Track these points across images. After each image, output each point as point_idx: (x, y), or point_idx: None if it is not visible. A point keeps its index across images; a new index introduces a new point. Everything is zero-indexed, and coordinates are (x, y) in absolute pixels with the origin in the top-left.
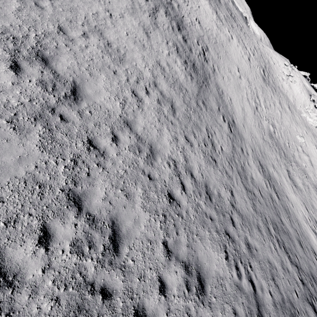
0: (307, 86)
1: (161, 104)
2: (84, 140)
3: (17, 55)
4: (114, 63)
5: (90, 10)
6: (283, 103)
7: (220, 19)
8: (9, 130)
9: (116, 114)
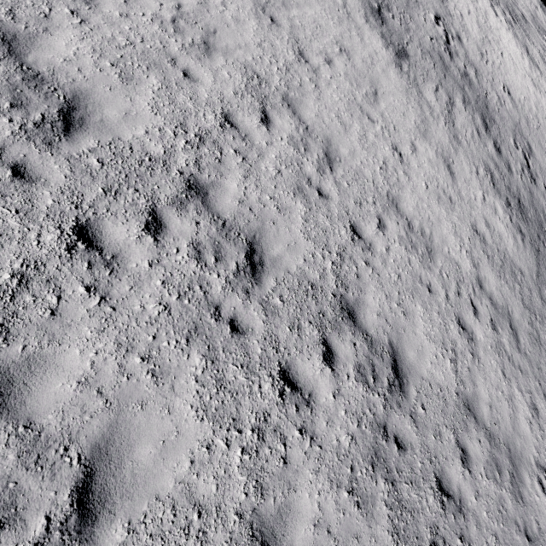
0: None
1: (497, 330)
2: (432, 483)
3: (323, 324)
4: (424, 266)
5: (376, 162)
6: None
7: (535, 62)
8: (353, 511)
9: (451, 390)
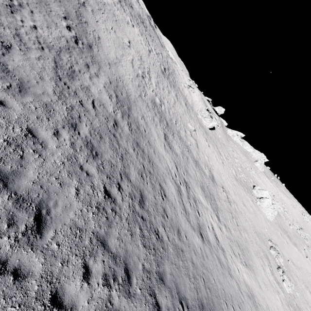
0: (209, 107)
1: None
2: None
3: None
4: None
5: None
6: (180, 98)
7: (123, 8)
8: None
9: None
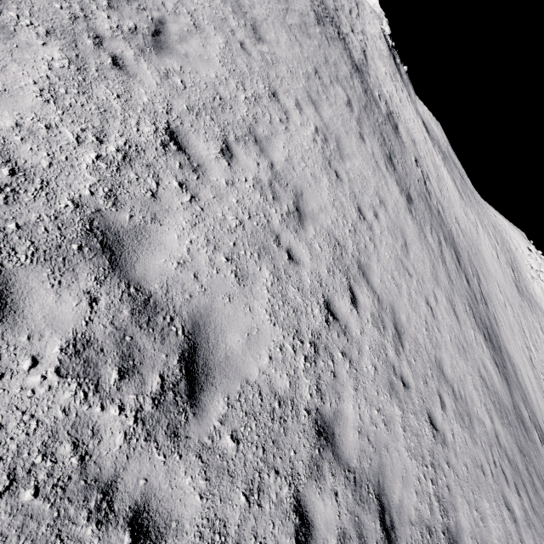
0: None
1: (520, 494)
2: None
3: None
4: (473, 441)
5: (421, 323)
6: (543, 326)
7: (461, 193)
8: None
9: None
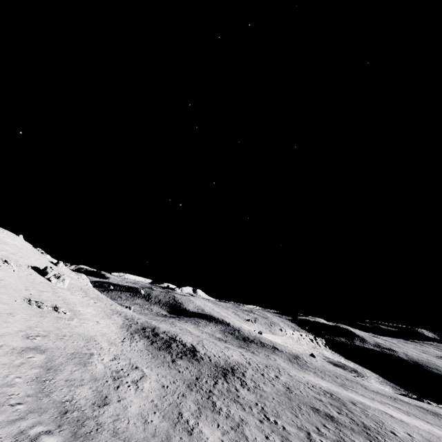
0: None
1: None
2: None
3: None
4: None
5: None
6: None
7: None
8: None
9: None
